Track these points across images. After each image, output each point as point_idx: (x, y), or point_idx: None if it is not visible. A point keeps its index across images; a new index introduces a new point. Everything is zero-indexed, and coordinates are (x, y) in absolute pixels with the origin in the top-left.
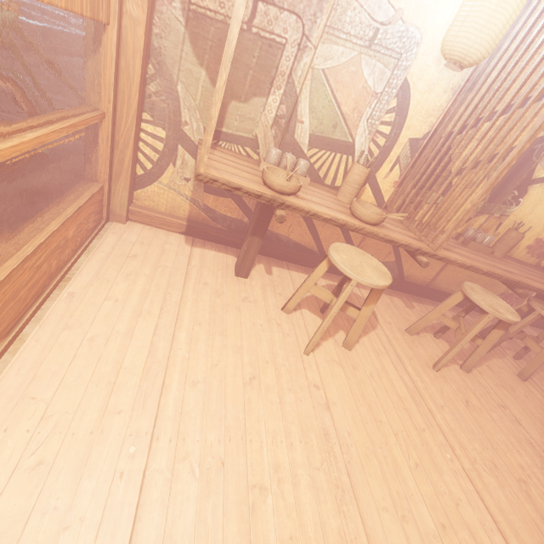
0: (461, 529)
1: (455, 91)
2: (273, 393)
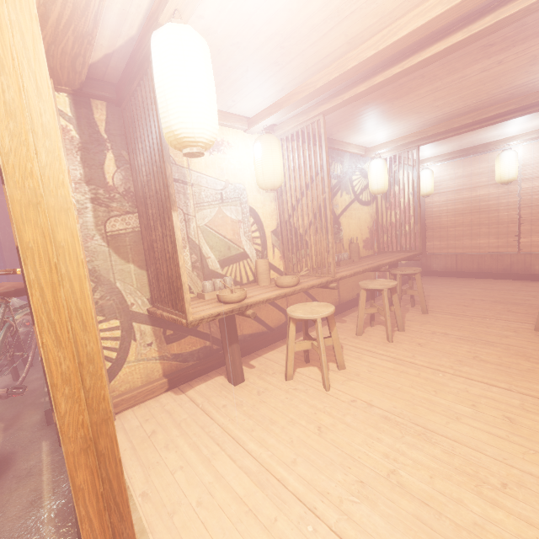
0: (480, 400)
1: (275, 199)
2: (339, 425)
